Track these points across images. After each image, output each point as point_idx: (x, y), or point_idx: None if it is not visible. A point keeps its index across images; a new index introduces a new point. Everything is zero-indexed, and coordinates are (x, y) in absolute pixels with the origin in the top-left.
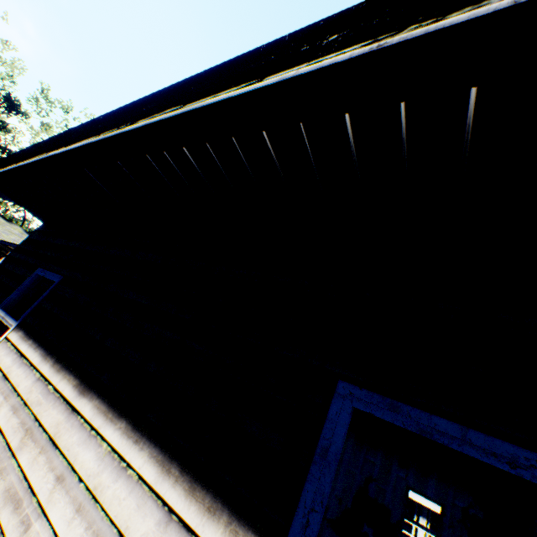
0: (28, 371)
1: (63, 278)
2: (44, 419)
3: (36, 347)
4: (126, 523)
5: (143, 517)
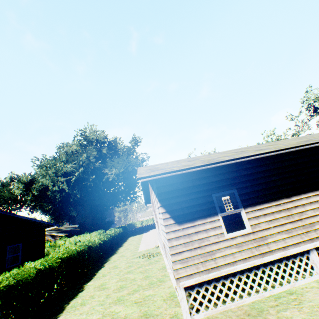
0: (269, 208)
1: (235, 189)
2: (288, 207)
3: (262, 204)
4: (316, 200)
5: (317, 197)
